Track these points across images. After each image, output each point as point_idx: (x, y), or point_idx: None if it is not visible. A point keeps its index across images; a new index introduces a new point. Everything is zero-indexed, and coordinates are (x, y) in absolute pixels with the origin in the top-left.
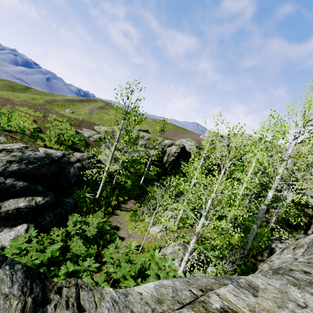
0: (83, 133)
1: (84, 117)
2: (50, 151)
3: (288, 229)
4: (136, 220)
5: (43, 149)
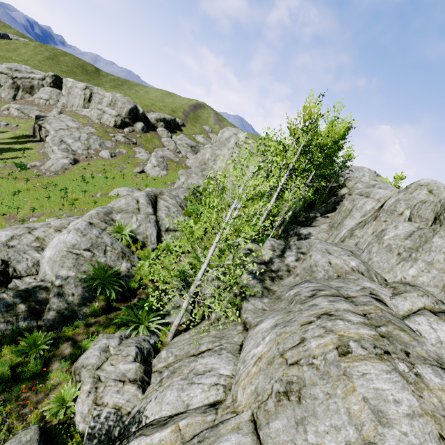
0: None
1: None
2: None
3: None
4: None
5: None
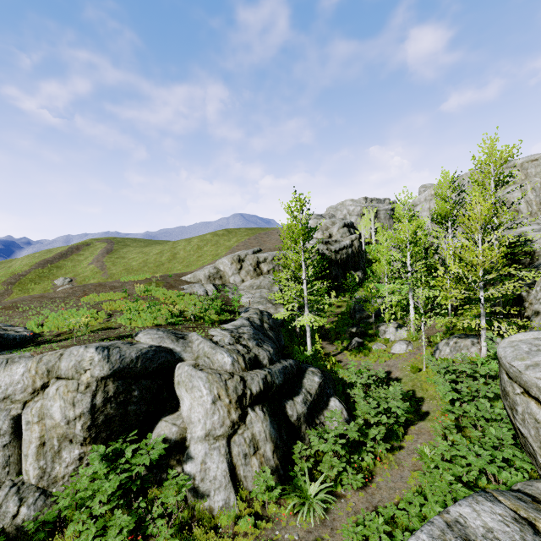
0: (194, 291)
1: (99, 279)
2: (236, 323)
3: (526, 269)
4: (366, 354)
5: (227, 325)
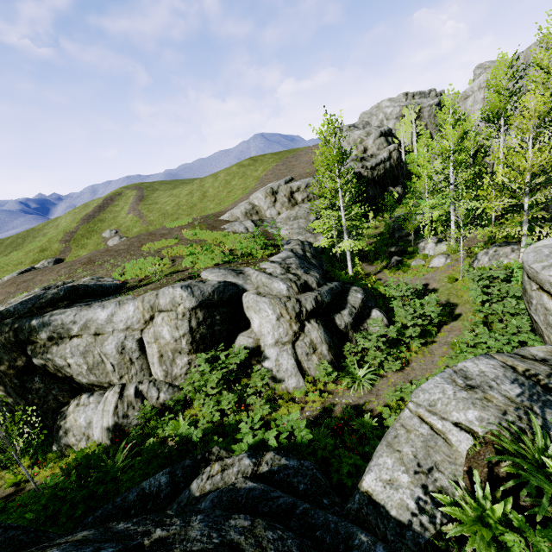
0: (235, 230)
1: (141, 228)
2: (282, 256)
3: None
4: (405, 271)
5: (274, 258)
